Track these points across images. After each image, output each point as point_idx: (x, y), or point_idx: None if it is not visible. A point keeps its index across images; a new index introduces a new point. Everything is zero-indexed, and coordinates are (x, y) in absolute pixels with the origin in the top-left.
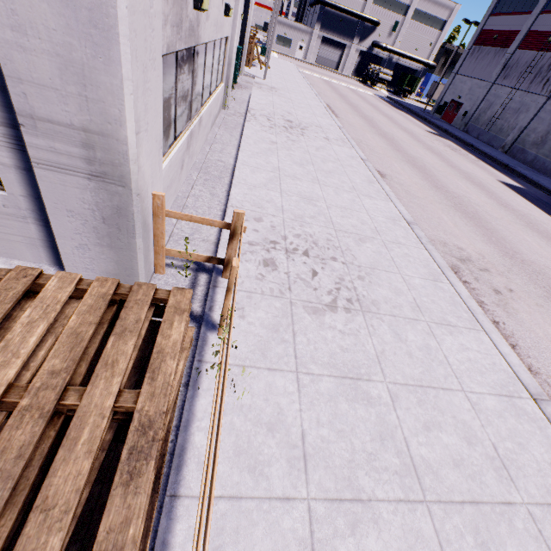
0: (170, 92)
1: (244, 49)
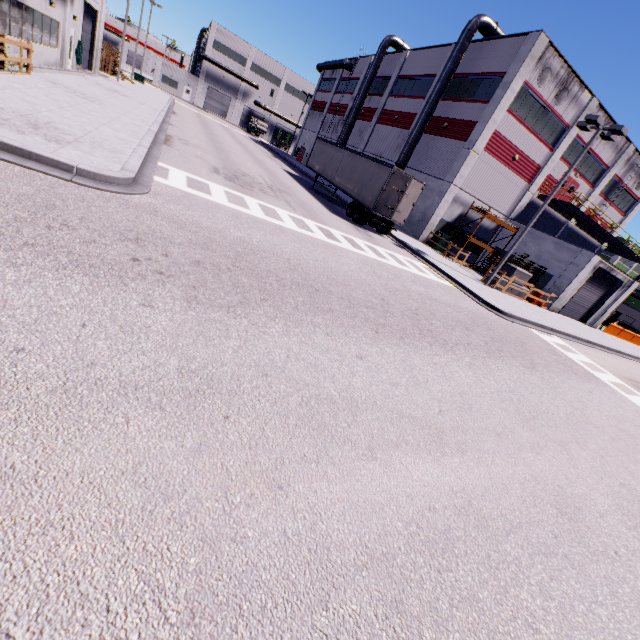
0: (7, 12)
1: (96, 53)
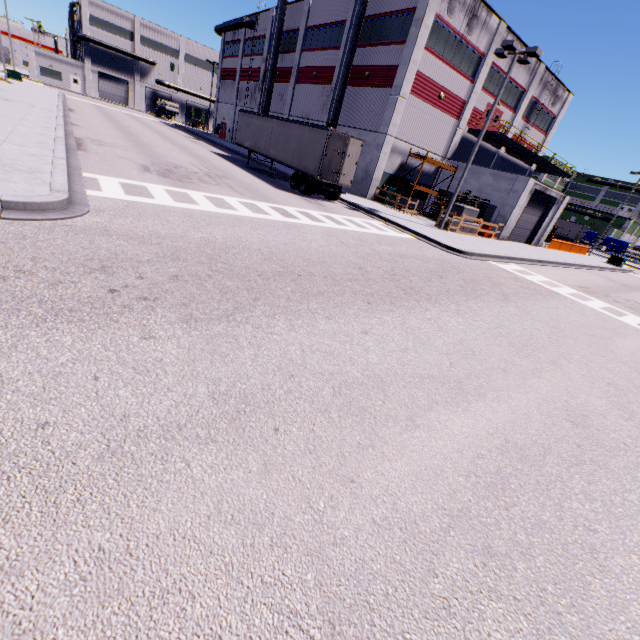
0: None
1: None
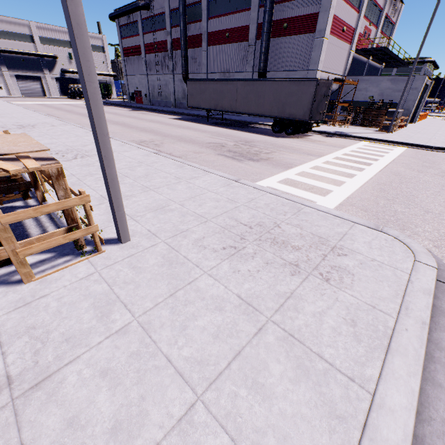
0: None
1: None
